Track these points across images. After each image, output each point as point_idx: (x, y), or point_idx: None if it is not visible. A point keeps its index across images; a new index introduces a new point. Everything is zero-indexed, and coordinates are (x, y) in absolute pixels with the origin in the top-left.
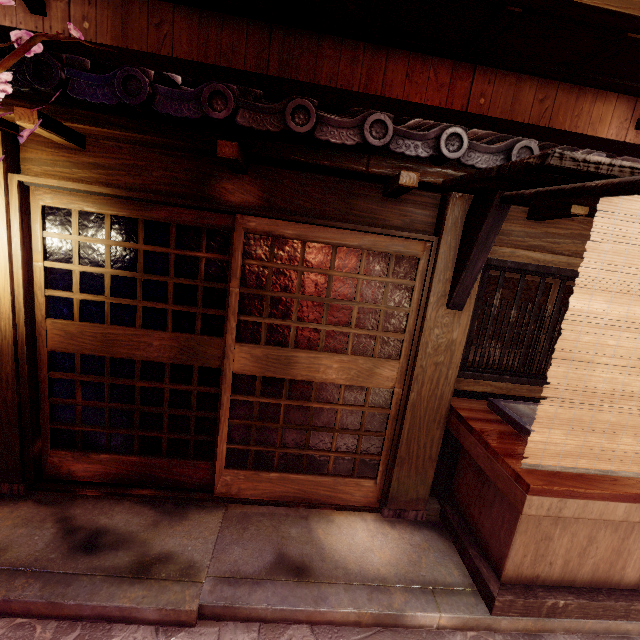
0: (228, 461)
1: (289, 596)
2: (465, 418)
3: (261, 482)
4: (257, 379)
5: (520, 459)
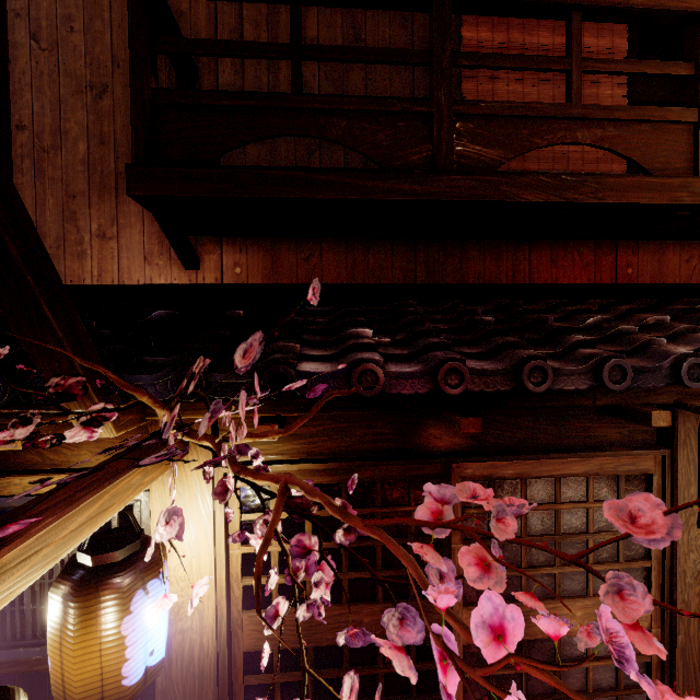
0: None
1: None
2: None
3: None
4: None
5: None
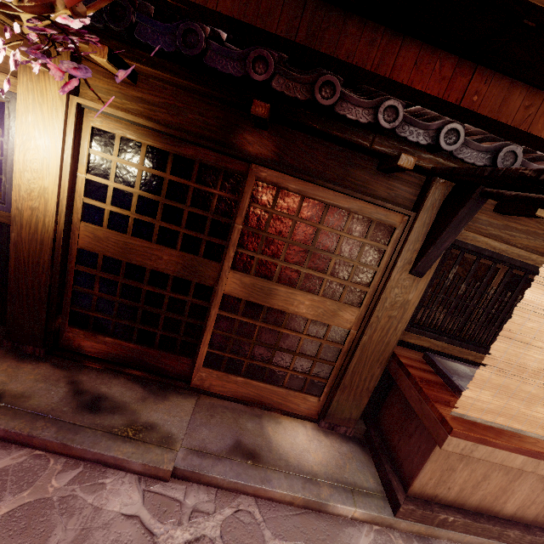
0: (206, 361)
1: (242, 473)
2: (405, 364)
3: (229, 382)
4: (242, 302)
5: (446, 406)
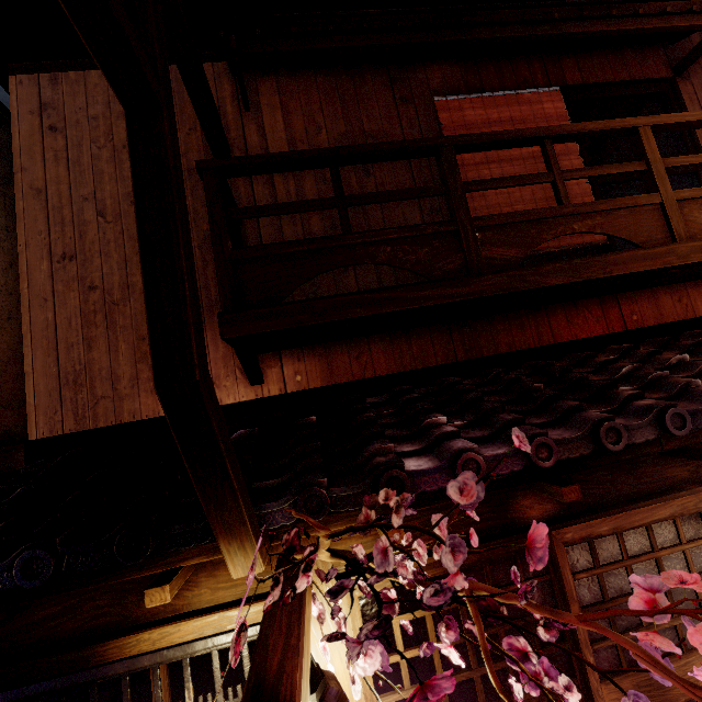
0: None
1: None
2: None
3: None
4: None
5: None
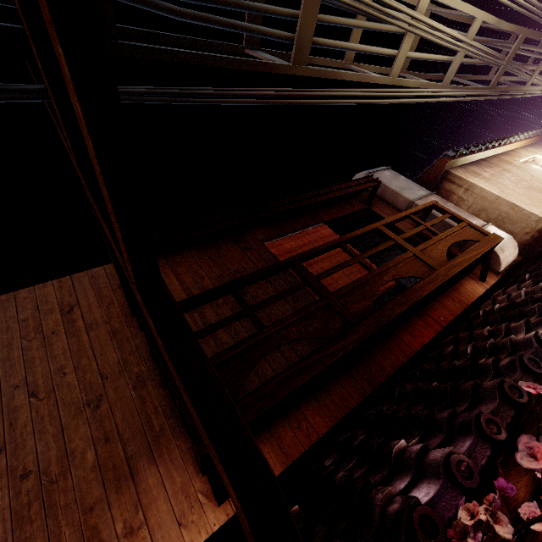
0: None
1: None
2: None
3: None
4: None
5: None
